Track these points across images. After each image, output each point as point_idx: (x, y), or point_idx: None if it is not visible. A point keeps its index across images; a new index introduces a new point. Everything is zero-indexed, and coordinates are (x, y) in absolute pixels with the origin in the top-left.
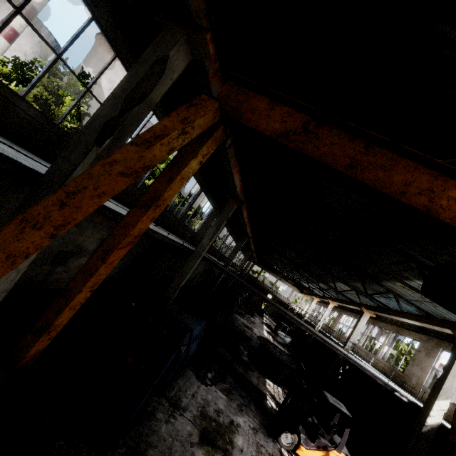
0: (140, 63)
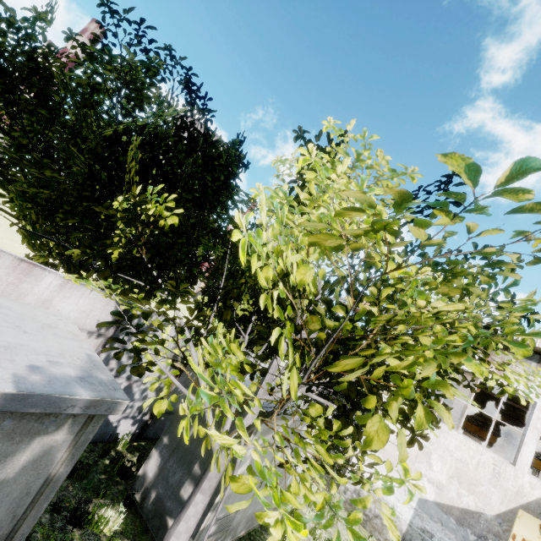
0: None
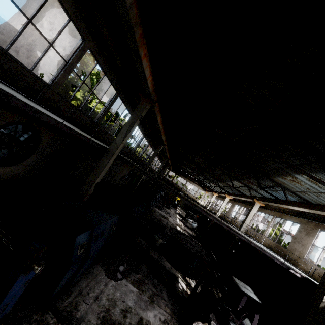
0: None
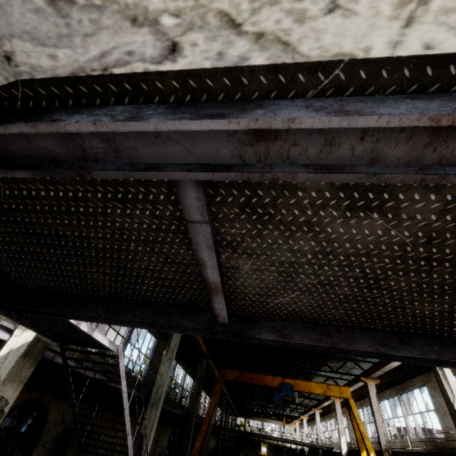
0: (198, 371)
